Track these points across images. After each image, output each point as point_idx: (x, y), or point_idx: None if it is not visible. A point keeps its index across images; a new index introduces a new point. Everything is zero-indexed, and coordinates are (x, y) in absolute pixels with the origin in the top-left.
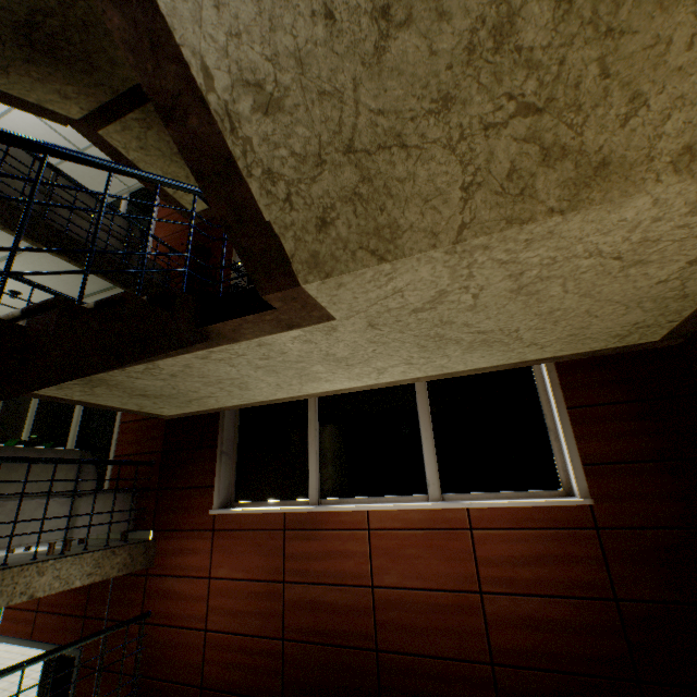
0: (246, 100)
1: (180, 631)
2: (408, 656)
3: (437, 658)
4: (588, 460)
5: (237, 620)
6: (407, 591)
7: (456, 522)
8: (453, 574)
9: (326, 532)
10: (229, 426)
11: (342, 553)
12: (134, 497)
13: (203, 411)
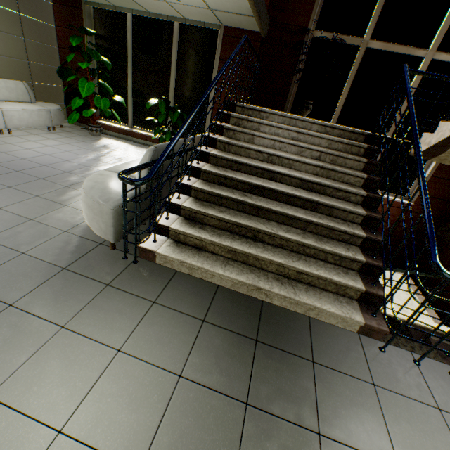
0: None
1: None
2: None
3: None
4: None
5: None
6: None
7: None
8: None
9: None
10: None
11: None
12: None
13: None
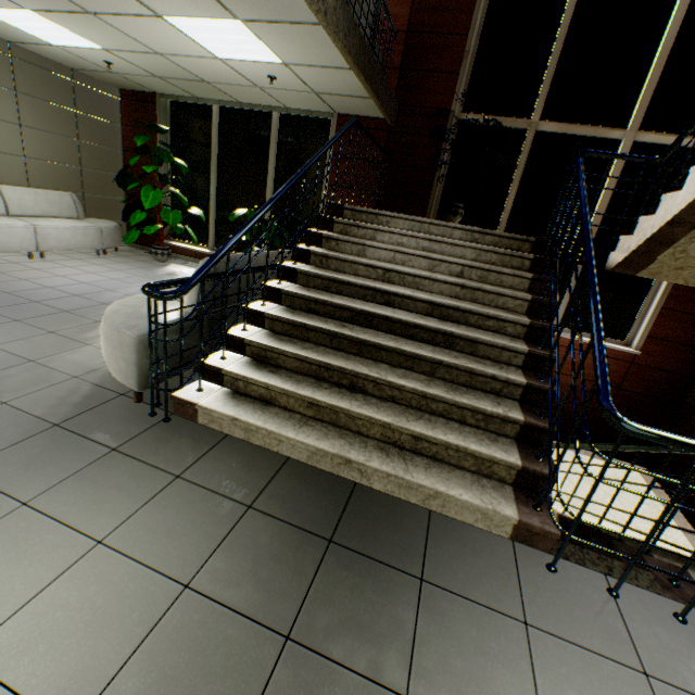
0: None
1: None
2: None
3: None
4: (651, 335)
5: None
6: None
7: (562, 343)
8: None
9: None
10: None
11: None
12: None
13: None
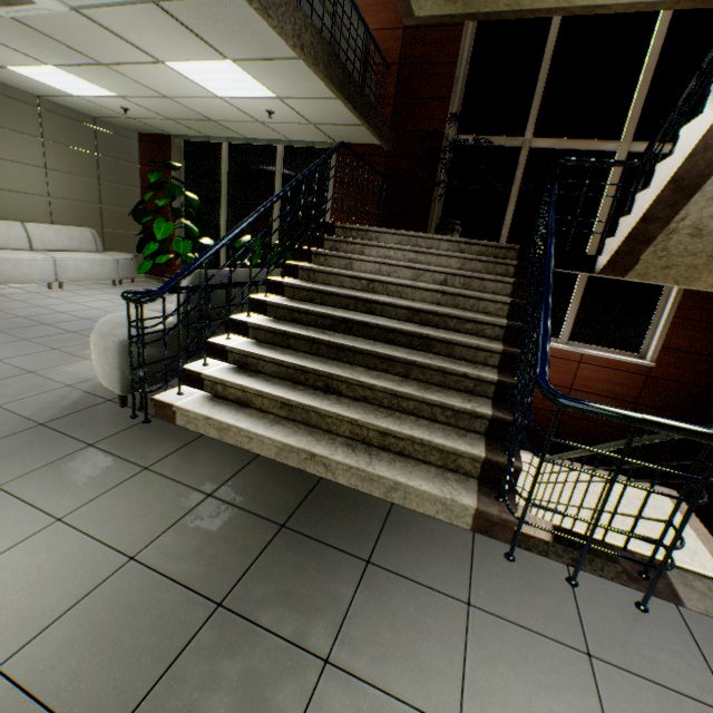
0: (687, 231)
1: None
2: None
3: (535, 408)
4: (665, 346)
5: None
6: None
7: (572, 358)
8: (559, 379)
9: None
10: None
11: None
12: None
13: None
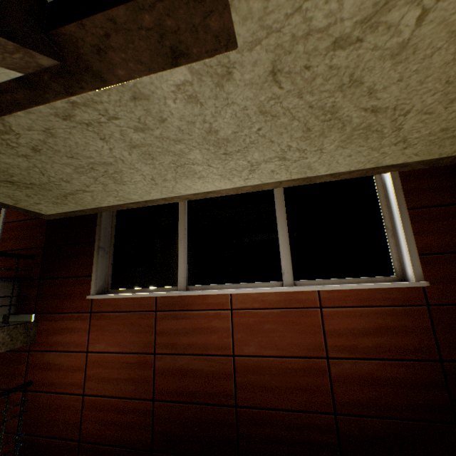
0: None
1: (59, 396)
2: (264, 410)
3: (288, 411)
4: (423, 251)
5: (112, 386)
6: (264, 359)
7: (308, 302)
8: (304, 344)
9: (193, 312)
10: (106, 226)
11: (207, 329)
12: (15, 285)
13: (81, 211)
